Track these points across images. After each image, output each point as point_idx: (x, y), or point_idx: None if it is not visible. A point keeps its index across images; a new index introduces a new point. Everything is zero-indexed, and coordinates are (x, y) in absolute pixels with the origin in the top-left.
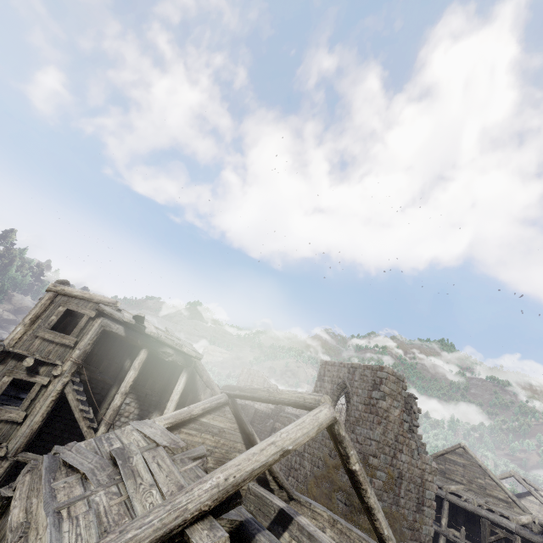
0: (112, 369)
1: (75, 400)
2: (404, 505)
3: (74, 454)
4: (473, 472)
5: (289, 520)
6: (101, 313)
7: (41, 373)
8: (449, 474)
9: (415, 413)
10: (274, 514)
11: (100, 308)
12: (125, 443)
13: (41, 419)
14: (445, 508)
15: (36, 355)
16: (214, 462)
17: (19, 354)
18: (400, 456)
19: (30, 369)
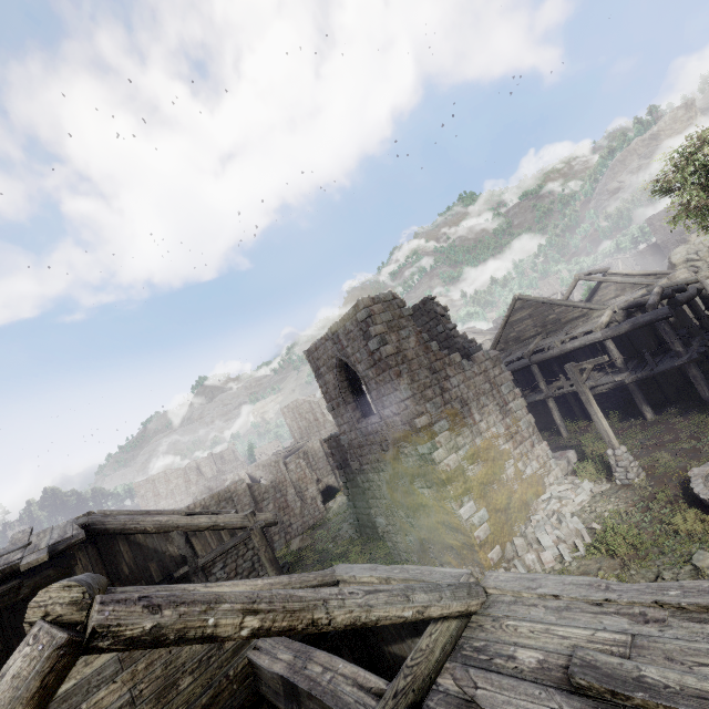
0: None
1: None
2: (487, 426)
3: None
4: (540, 314)
5: (296, 690)
6: None
7: None
8: (523, 336)
9: (443, 316)
10: (281, 689)
11: None
12: None
13: None
14: (536, 373)
15: None
16: (151, 706)
17: None
18: (450, 384)
19: None
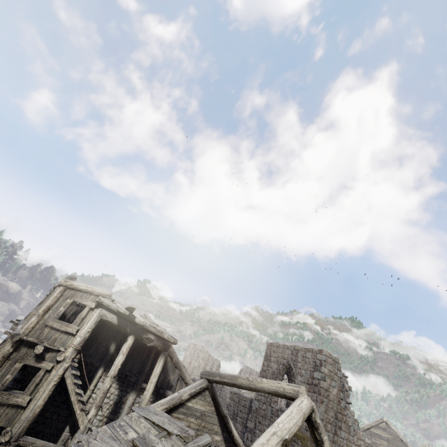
0: (99, 352)
1: (73, 383)
2: None
3: (100, 443)
4: (395, 445)
5: None
6: (99, 304)
7: (46, 359)
8: None
9: (347, 391)
10: None
11: (100, 300)
12: (138, 430)
13: (43, 403)
14: None
15: (45, 342)
16: None
17: (32, 342)
18: (340, 433)
19: (38, 355)
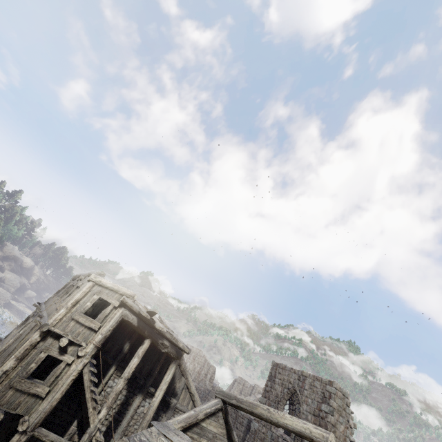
0: (114, 350)
1: (89, 380)
2: None
3: None
4: None
5: None
6: (122, 303)
7: (68, 352)
8: None
9: (351, 428)
10: None
11: (124, 300)
12: None
13: (60, 396)
14: None
15: (69, 335)
16: None
17: (58, 333)
18: None
19: (62, 347)
